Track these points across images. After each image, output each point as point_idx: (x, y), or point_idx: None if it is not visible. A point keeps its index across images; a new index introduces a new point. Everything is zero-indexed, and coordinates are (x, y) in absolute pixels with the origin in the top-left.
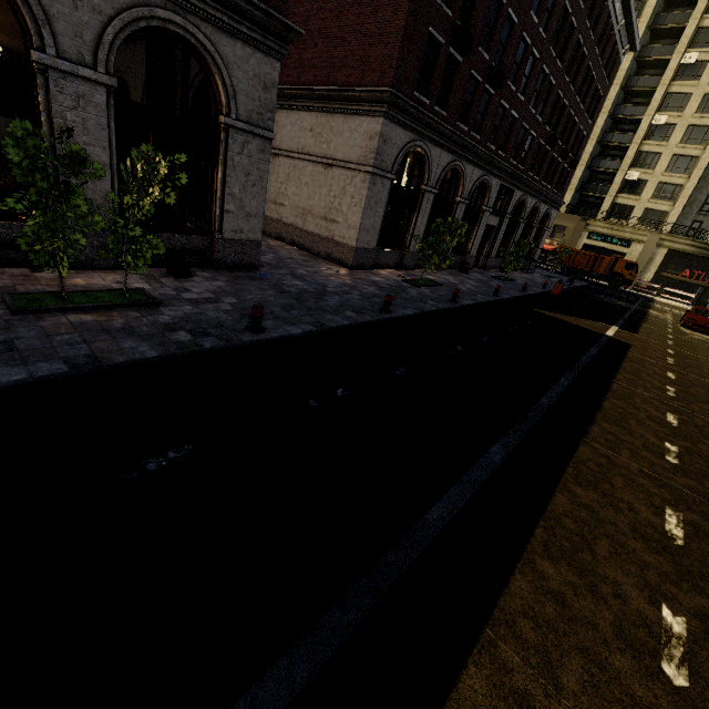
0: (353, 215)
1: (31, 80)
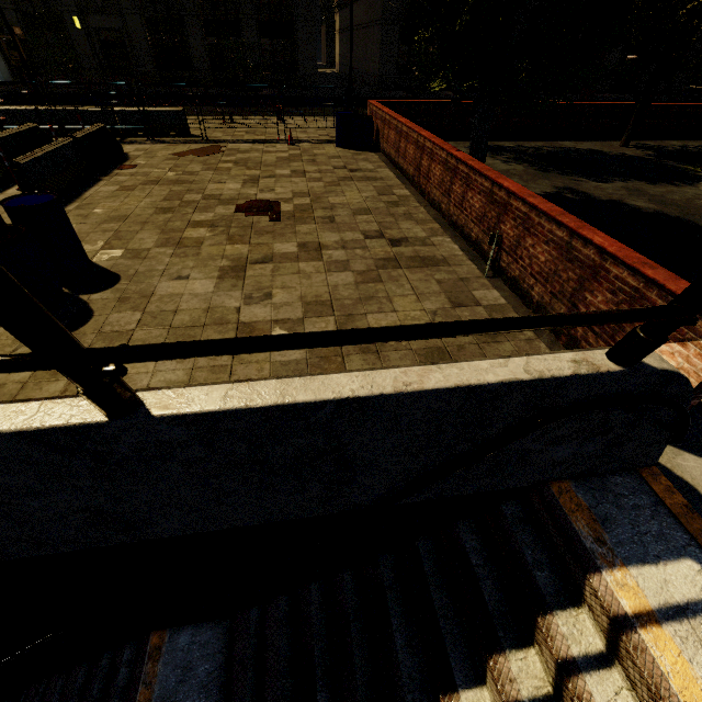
0: (378, 54)
1: (239, 24)
